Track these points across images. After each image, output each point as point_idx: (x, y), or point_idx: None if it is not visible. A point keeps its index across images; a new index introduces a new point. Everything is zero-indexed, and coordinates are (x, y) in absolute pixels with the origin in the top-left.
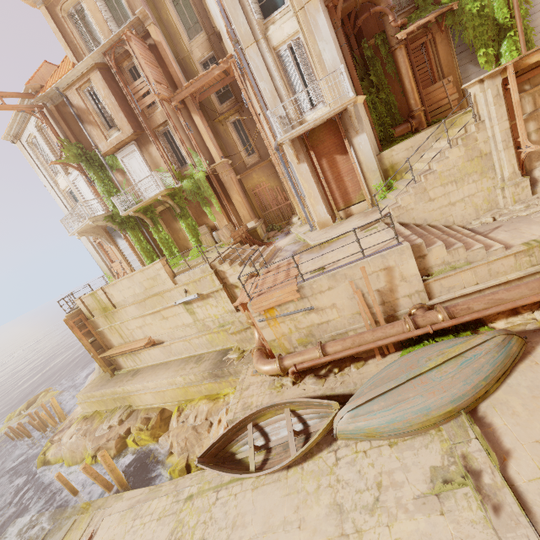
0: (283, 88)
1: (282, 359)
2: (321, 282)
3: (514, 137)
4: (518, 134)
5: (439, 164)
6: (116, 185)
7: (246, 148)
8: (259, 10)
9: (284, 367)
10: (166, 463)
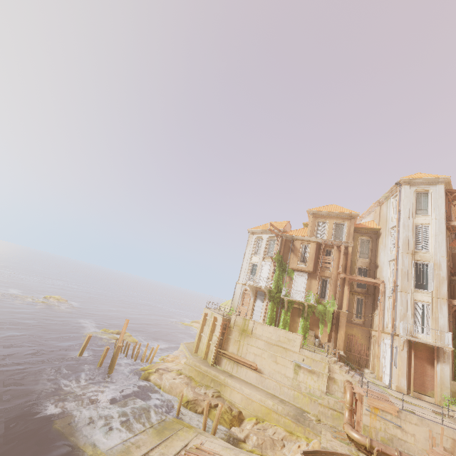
0: (410, 315)
1: (371, 439)
2: (413, 417)
3: None
4: None
5: None
6: (283, 280)
7: (357, 313)
8: (414, 284)
9: (371, 444)
10: (239, 445)
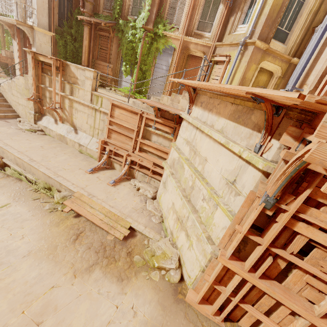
0: None
1: None
2: None
3: (39, 92)
4: (43, 93)
5: (16, 79)
6: None
7: None
8: None
9: None
10: None
